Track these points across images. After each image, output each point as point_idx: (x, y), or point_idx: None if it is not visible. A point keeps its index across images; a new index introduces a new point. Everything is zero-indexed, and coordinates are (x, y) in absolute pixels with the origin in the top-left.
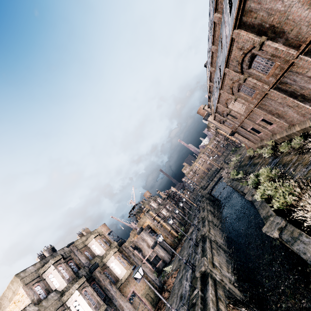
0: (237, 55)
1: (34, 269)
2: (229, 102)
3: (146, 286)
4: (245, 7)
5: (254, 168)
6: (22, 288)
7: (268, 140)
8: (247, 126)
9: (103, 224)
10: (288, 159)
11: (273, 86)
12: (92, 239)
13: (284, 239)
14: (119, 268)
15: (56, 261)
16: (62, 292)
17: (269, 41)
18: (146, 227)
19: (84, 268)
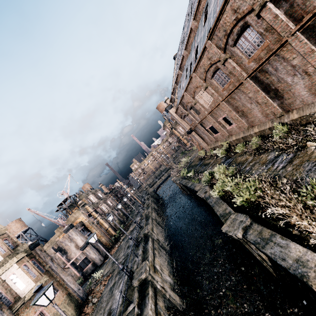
0: (228, 20)
1: None
2: (198, 91)
3: (63, 301)
4: None
5: (205, 167)
6: None
7: (223, 141)
8: (207, 123)
9: (17, 219)
10: (243, 159)
11: (251, 74)
12: None
13: (251, 240)
14: (23, 281)
15: None
16: None
17: (271, 4)
18: (78, 224)
19: None
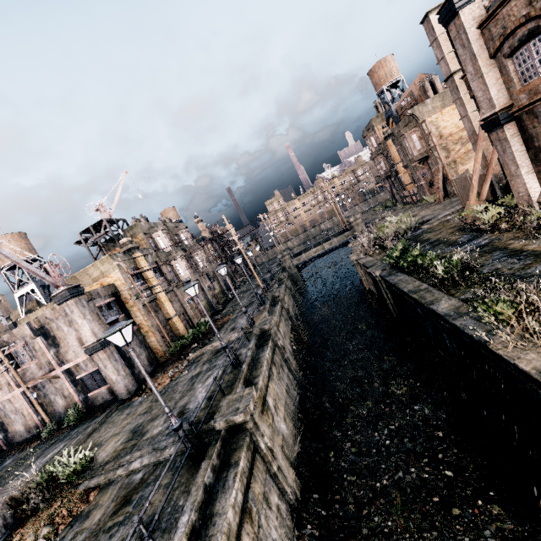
0: None
1: None
2: None
3: None
4: None
5: (524, 264)
6: None
7: None
8: None
9: (15, 234)
10: None
11: None
12: None
13: None
14: None
15: None
16: None
17: None
18: (101, 291)
19: None
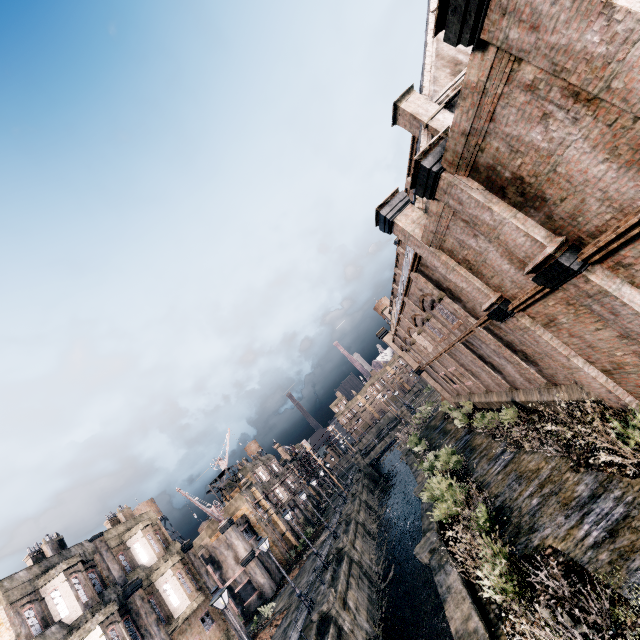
0: (417, 292)
1: (28, 577)
2: (413, 331)
3: (219, 638)
4: (421, 260)
5: (442, 439)
6: (3, 609)
7: (466, 398)
8: (438, 369)
9: (149, 500)
10: (479, 442)
11: (460, 341)
12: (137, 532)
13: (432, 566)
14: (177, 595)
15: (71, 565)
16: (72, 626)
17: (449, 298)
18: (241, 520)
19: (114, 587)
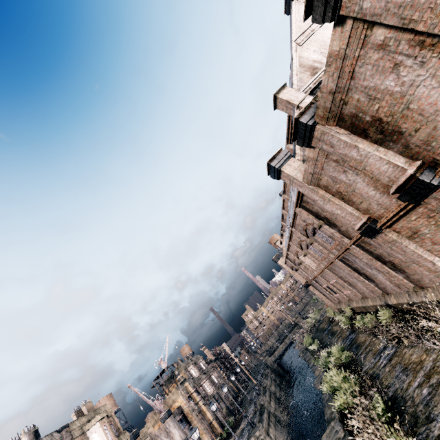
0: (301, 223)
1: None
2: (300, 254)
3: None
4: (303, 198)
5: (331, 339)
6: None
7: (346, 304)
8: (322, 282)
9: (108, 395)
10: (363, 339)
11: (338, 258)
12: (95, 423)
13: None
14: None
15: None
16: None
17: (326, 225)
18: (177, 411)
19: None
